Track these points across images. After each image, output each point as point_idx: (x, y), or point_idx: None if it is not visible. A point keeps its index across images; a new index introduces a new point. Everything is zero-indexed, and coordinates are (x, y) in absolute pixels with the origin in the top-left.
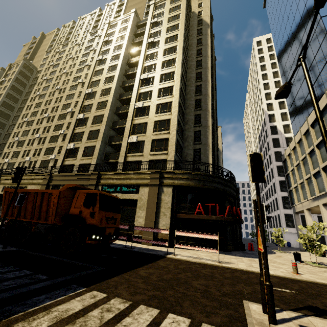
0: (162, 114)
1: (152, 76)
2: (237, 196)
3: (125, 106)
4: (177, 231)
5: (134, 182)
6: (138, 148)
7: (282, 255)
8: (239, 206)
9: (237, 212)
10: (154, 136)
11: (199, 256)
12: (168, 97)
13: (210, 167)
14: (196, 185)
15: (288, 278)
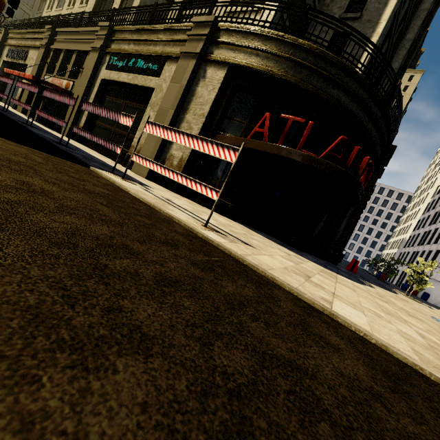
0: None
1: None
2: (380, 163)
3: None
4: (147, 124)
5: (159, 51)
6: None
7: (410, 301)
8: (372, 185)
9: (358, 165)
10: None
11: (198, 212)
12: None
13: None
14: (285, 76)
15: (433, 384)
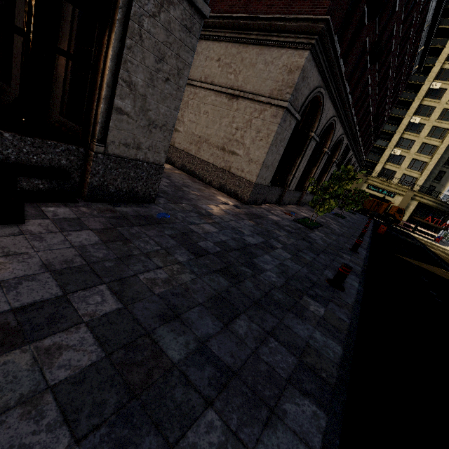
0: (432, 139)
1: (444, 88)
2: None
3: (398, 110)
4: (418, 227)
5: (392, 191)
6: (397, 161)
7: None
8: (447, 219)
9: (448, 226)
10: (416, 156)
11: (420, 237)
12: (448, 123)
13: (444, 189)
14: (433, 206)
15: None
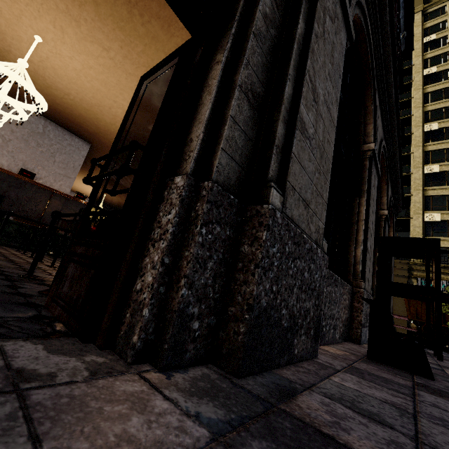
0: None
1: (446, 126)
2: None
3: None
4: None
5: None
6: (444, 230)
7: None
8: None
9: None
10: None
11: None
12: None
13: None
14: None
15: None
